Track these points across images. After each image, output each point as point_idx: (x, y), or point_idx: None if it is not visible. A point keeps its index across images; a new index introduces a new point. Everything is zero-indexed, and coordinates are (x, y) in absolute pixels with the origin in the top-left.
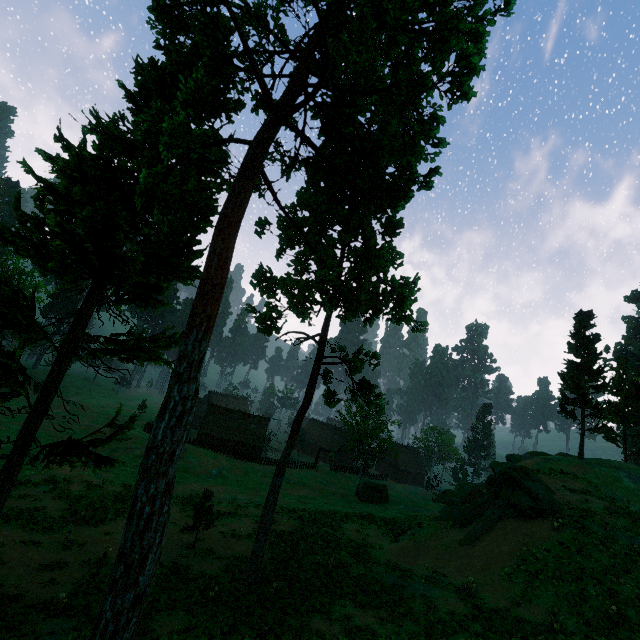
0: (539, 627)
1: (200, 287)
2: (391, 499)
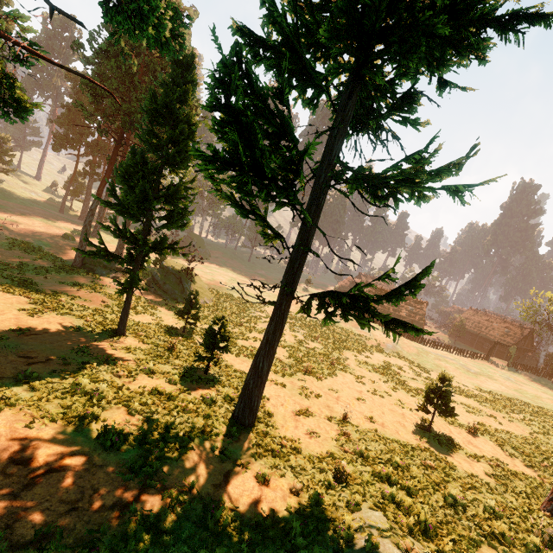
0: None
1: None
2: None
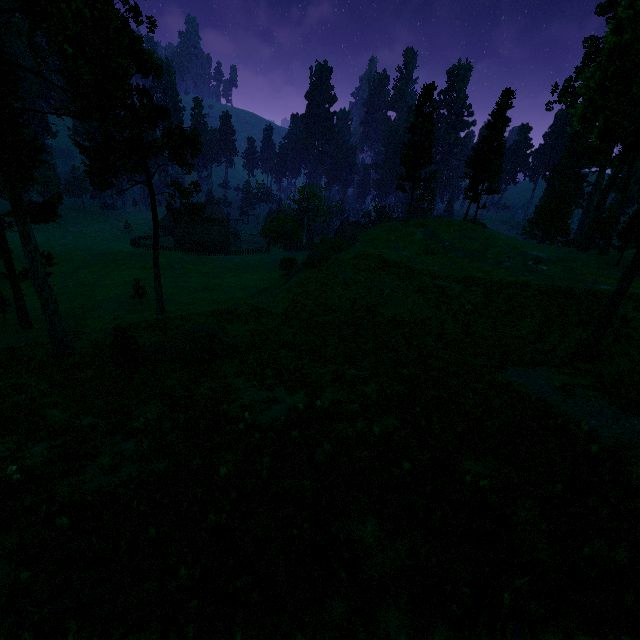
0: (266, 312)
1: (10, 202)
2: None
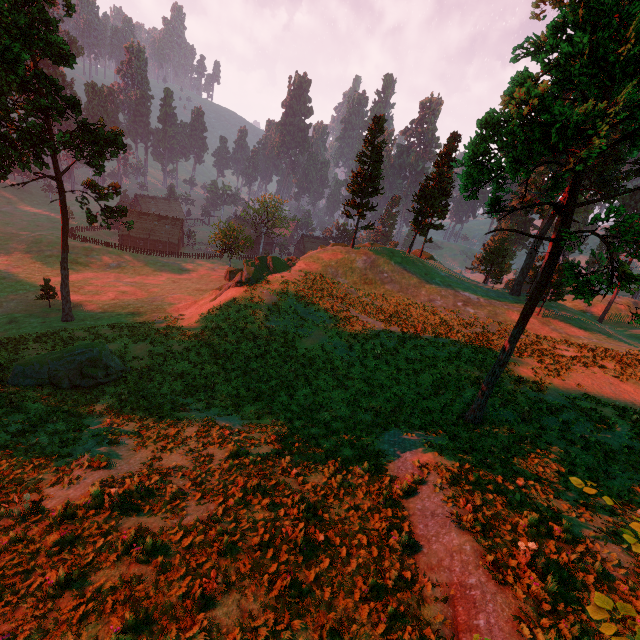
0: (180, 332)
1: None
2: None
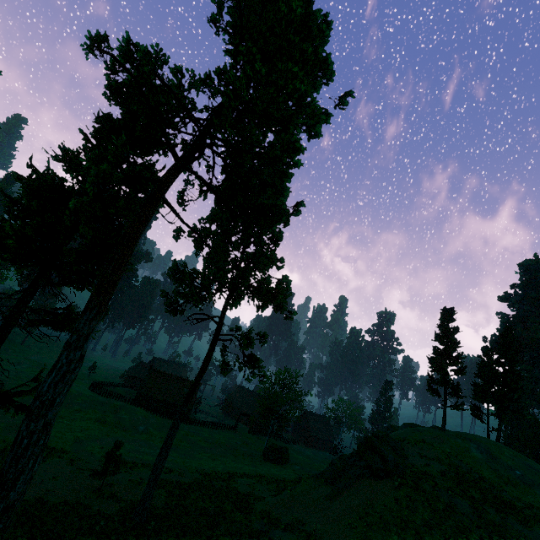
0: None
1: (98, 282)
2: (292, 460)
